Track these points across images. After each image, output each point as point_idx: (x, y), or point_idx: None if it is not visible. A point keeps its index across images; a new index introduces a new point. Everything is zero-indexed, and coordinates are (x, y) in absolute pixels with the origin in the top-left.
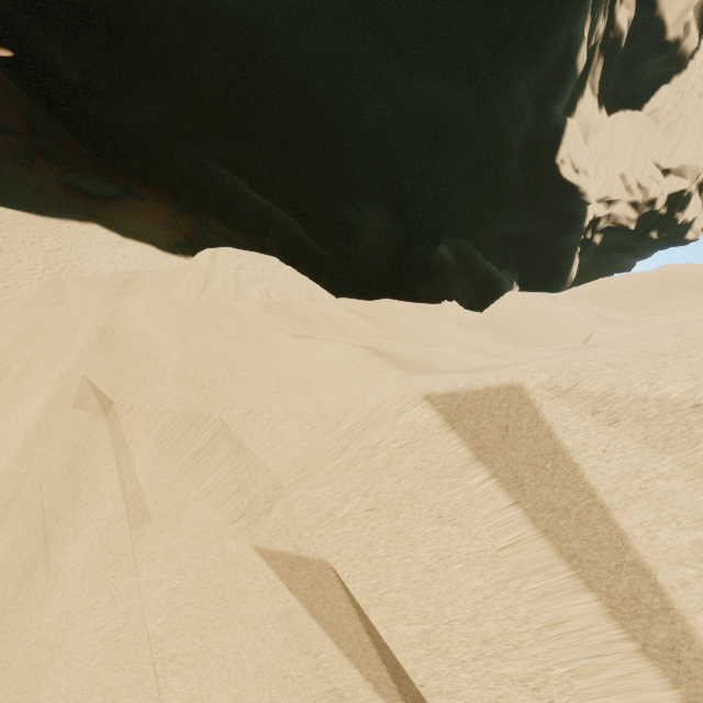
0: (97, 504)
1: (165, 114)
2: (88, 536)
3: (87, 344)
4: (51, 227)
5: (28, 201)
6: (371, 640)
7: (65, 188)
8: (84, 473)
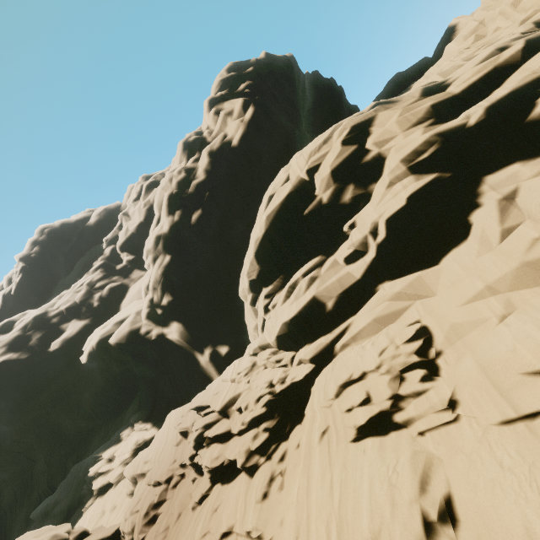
0: None
1: None
2: None
3: None
4: None
5: None
6: None
7: None
8: None
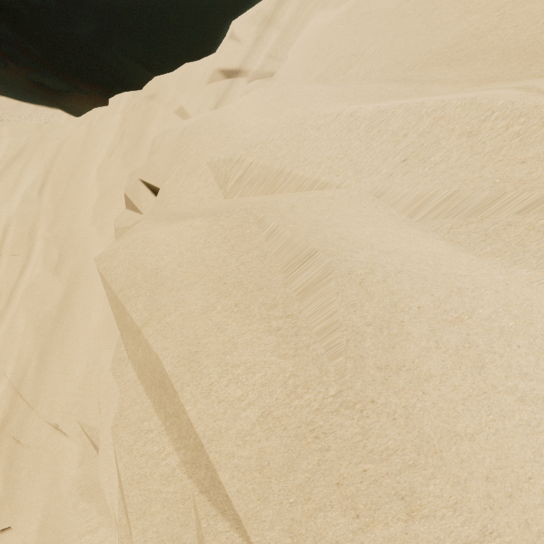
0: (158, 115)
1: (97, 28)
2: (157, 123)
3: (129, 99)
4: (32, 110)
5: (12, 92)
6: (221, 70)
7: (33, 84)
8: (150, 113)
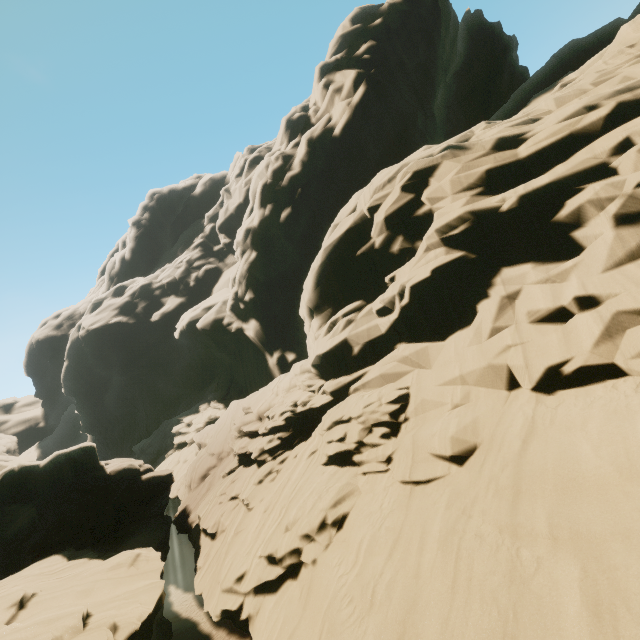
0: None
1: None
2: None
3: None
4: None
5: None
6: None
7: None
8: None
